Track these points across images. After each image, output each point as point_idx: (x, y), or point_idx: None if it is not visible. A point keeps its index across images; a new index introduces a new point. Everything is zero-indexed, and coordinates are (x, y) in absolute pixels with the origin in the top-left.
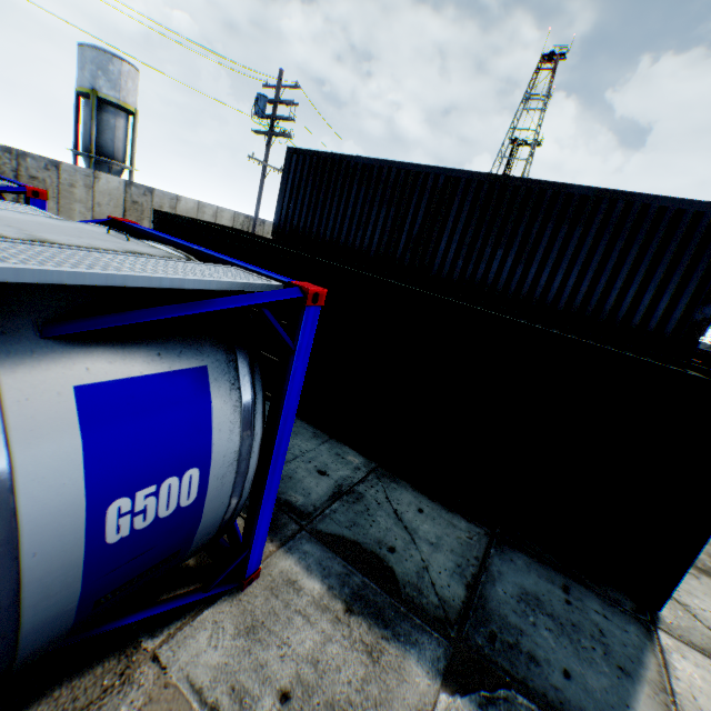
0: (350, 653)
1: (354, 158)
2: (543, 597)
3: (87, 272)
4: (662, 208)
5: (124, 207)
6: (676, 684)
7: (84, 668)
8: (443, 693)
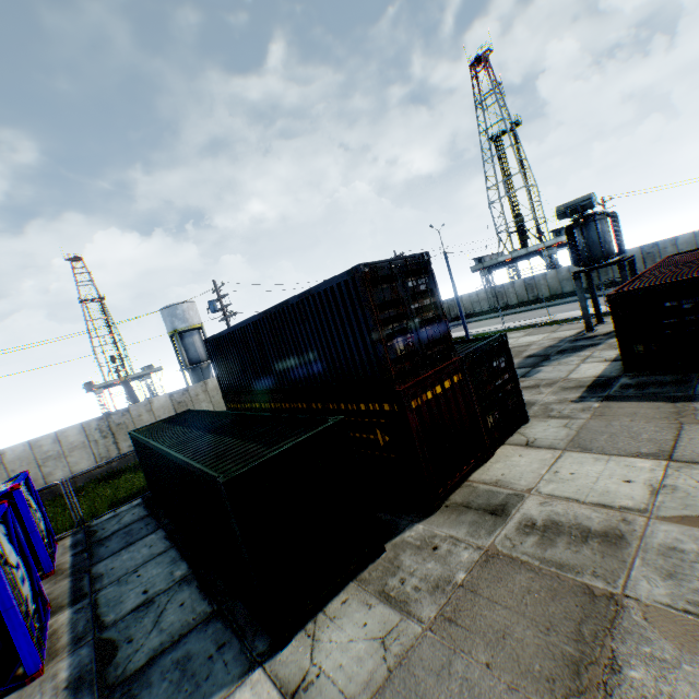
0: None
1: (223, 332)
2: (196, 655)
3: None
4: (325, 290)
5: (174, 409)
6: None
7: None
8: None
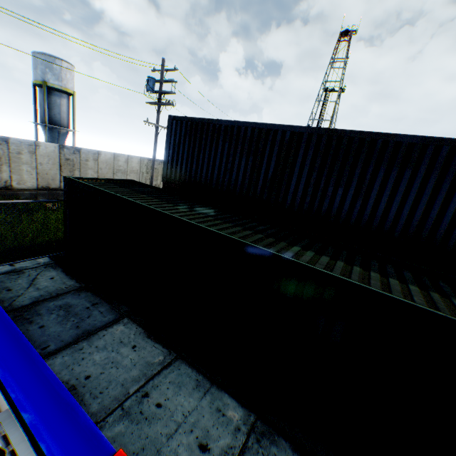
0: None
1: (218, 121)
2: None
3: None
4: None
5: (60, 163)
6: None
7: None
8: None
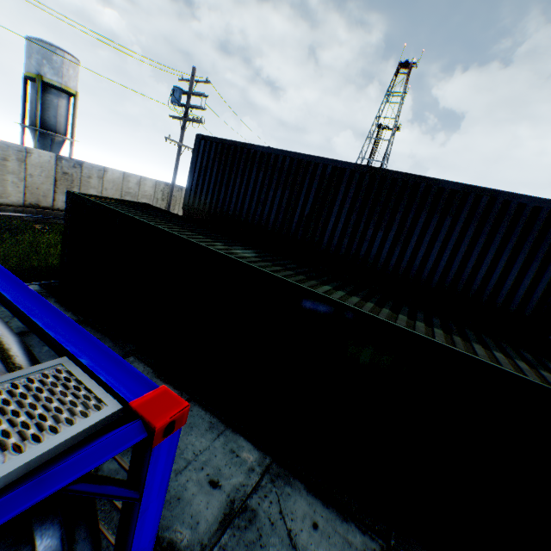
0: None
1: (254, 146)
2: None
3: None
4: (521, 204)
5: (56, 177)
6: None
7: None
8: None
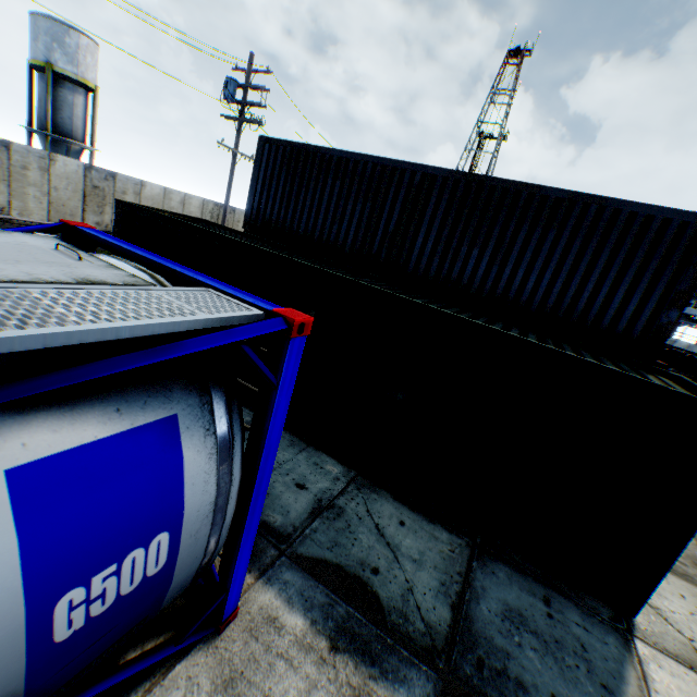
0: None
1: (329, 150)
2: (526, 612)
3: (16, 336)
4: (633, 213)
5: (84, 192)
6: None
7: None
8: None
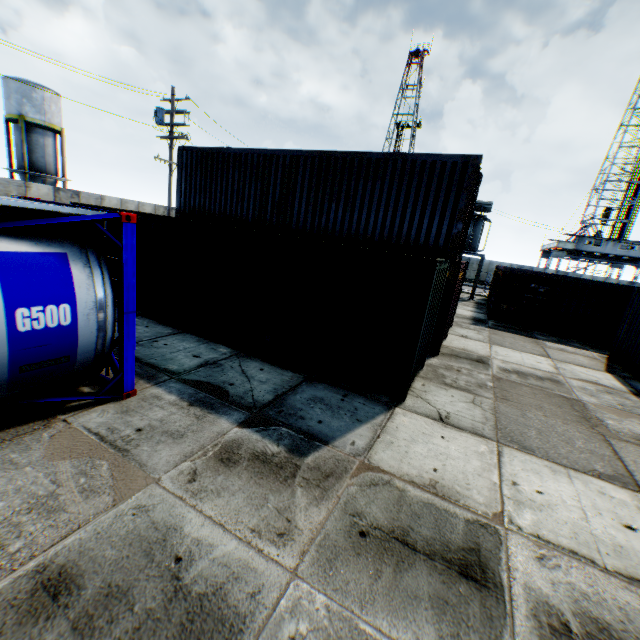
0: (185, 418)
1: (227, 149)
2: (327, 398)
3: None
4: (424, 161)
5: None
6: (389, 424)
7: (24, 424)
8: (236, 428)
